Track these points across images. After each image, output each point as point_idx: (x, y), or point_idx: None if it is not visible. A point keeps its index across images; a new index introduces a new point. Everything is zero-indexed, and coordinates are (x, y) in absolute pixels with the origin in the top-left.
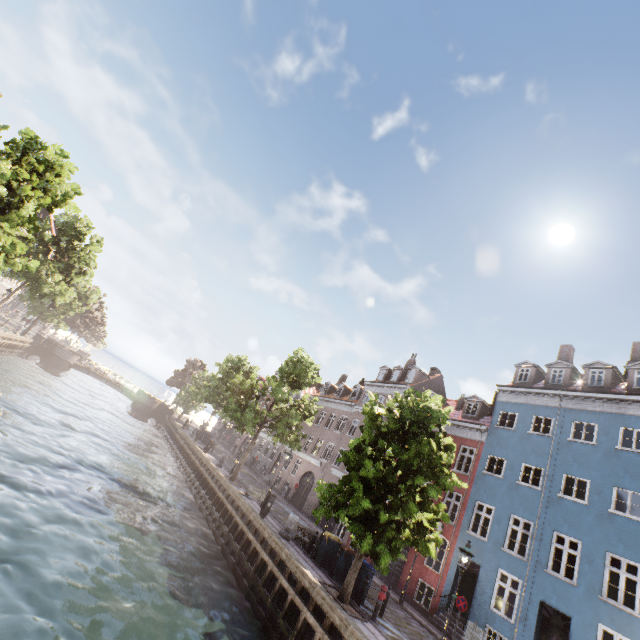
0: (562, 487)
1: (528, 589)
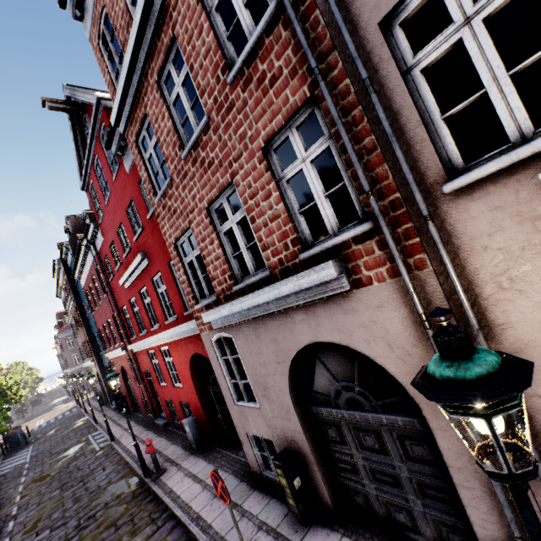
0: None
1: None
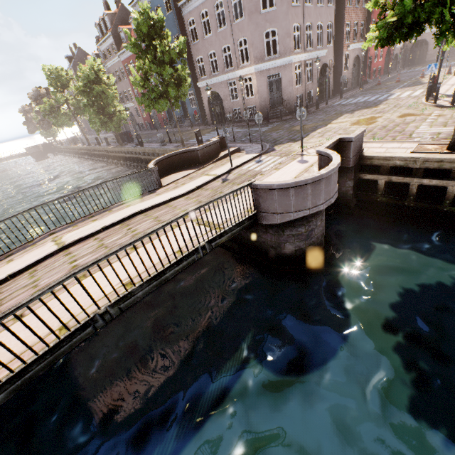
0: None
1: None
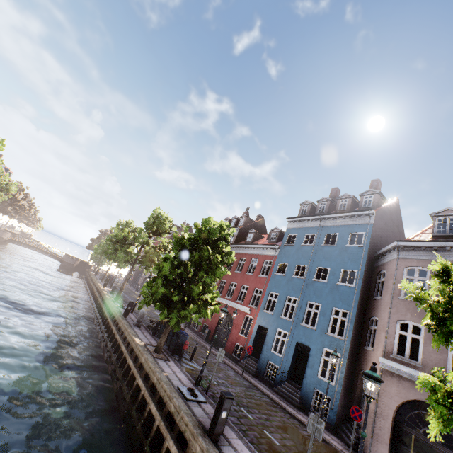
0: (315, 275)
1: (291, 336)
